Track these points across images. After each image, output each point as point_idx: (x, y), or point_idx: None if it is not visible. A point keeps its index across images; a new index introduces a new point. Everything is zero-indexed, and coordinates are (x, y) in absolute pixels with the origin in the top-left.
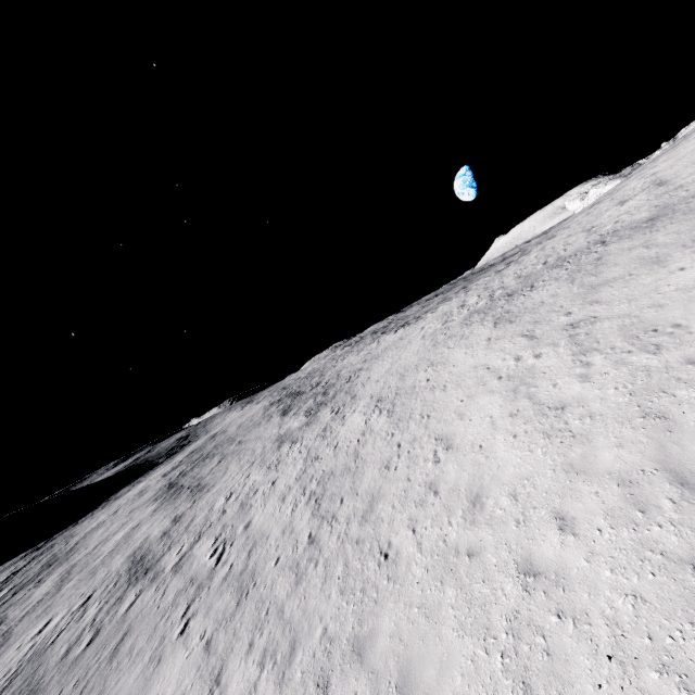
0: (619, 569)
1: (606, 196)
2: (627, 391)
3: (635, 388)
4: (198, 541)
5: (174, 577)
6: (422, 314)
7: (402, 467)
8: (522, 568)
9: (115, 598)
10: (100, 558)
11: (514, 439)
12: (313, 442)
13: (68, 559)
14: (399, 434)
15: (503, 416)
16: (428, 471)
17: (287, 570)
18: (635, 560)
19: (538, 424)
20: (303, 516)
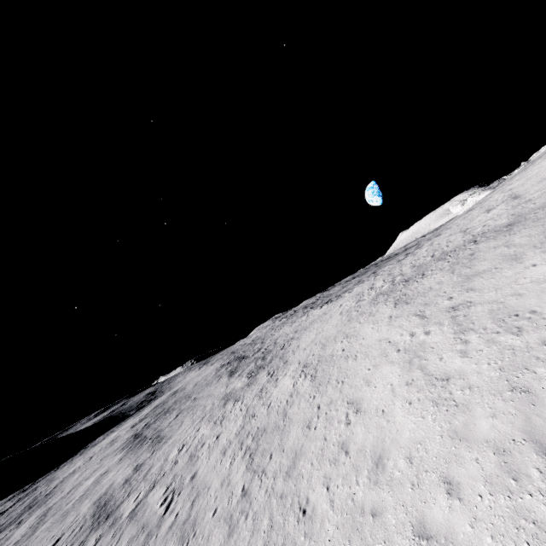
0: (498, 536)
1: (477, 204)
2: (497, 366)
3: (504, 364)
4: (152, 489)
5: (129, 523)
6: (342, 293)
7: (320, 427)
8: (417, 530)
9: (79, 542)
10: (72, 502)
11: (409, 405)
12: (251, 401)
13: (46, 502)
14: (319, 397)
15: (401, 384)
16: (341, 432)
17: (222, 521)
18: (512, 528)
19: (428, 392)
20: (239, 469)
